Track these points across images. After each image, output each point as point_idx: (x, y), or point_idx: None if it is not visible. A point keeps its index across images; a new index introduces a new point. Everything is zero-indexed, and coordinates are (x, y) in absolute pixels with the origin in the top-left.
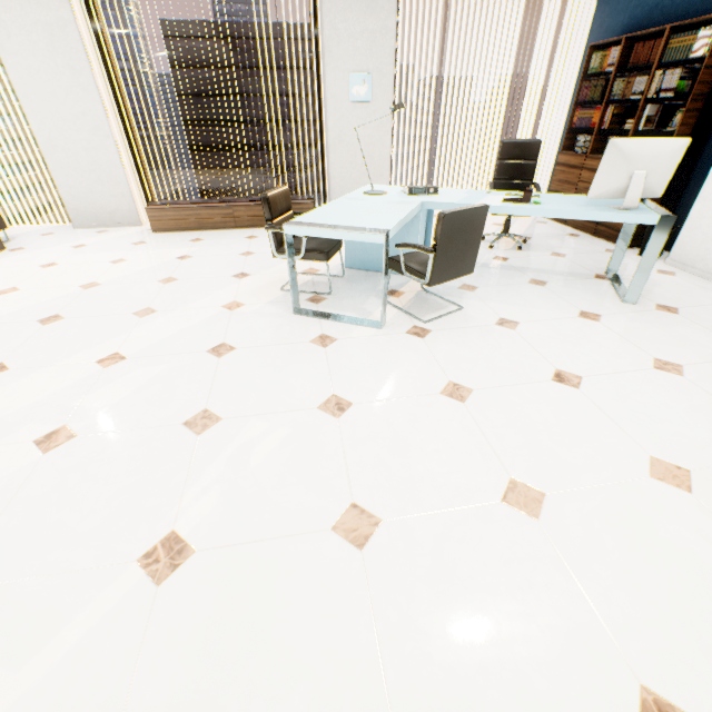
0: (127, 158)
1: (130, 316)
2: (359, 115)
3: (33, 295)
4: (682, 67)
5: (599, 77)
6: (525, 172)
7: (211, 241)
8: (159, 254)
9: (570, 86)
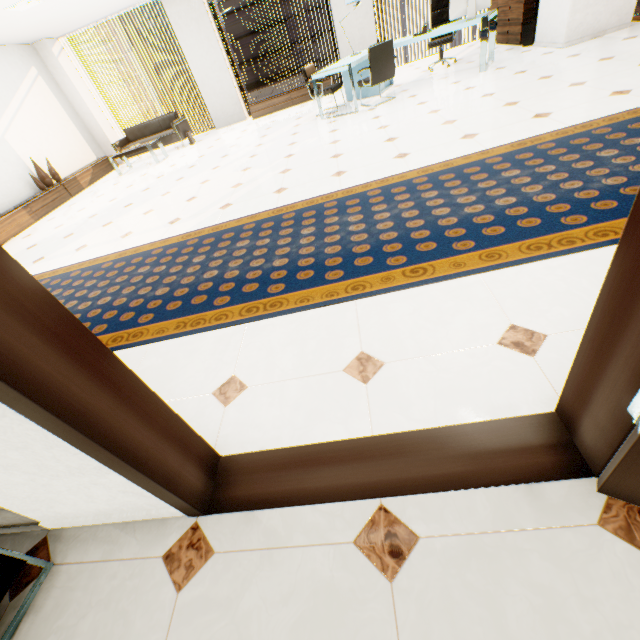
0: (235, 82)
1: (259, 138)
2: (352, 12)
3: (220, 145)
4: None
5: None
6: (448, 16)
7: (282, 114)
8: (260, 124)
9: None
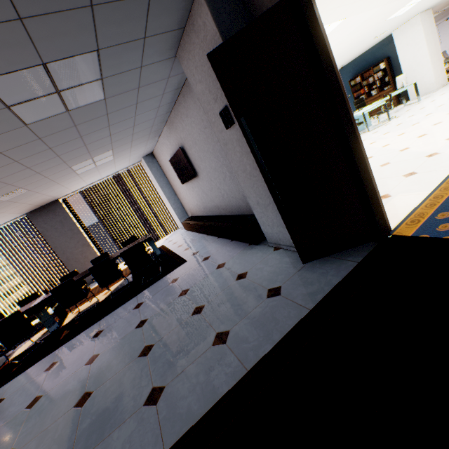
0: None
1: None
2: None
3: None
4: (380, 71)
5: (356, 85)
6: (363, 105)
7: None
8: None
9: None
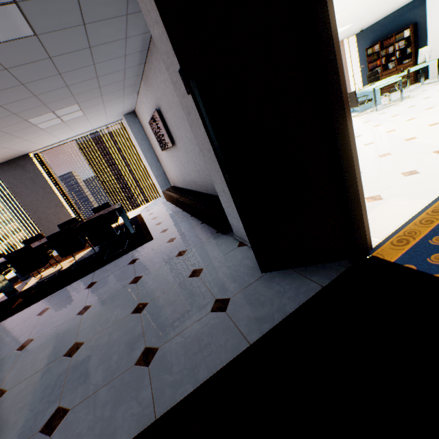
0: None
1: None
2: None
3: None
4: (402, 40)
5: (373, 54)
6: (376, 79)
7: None
8: None
9: (355, 63)
